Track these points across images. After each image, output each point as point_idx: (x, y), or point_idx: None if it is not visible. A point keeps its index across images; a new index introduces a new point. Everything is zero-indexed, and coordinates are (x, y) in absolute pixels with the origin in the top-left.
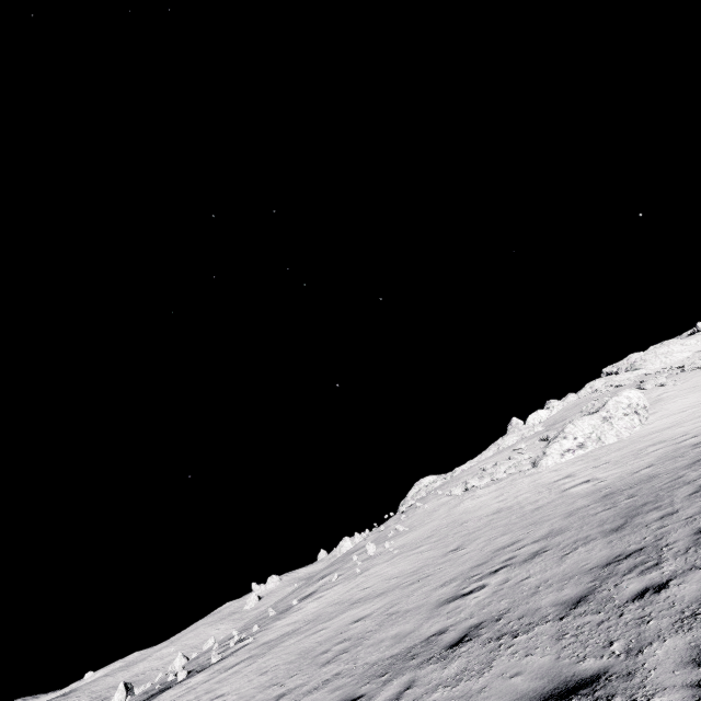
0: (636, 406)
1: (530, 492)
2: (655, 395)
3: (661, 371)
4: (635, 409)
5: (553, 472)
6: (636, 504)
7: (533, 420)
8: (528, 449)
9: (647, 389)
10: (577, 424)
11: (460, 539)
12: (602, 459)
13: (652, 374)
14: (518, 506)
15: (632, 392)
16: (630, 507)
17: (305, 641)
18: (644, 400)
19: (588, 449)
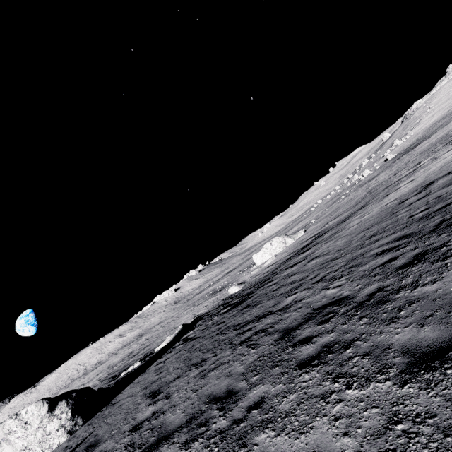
0: None
1: None
2: None
3: None
4: None
5: None
6: None
7: None
8: None
9: None
10: None
11: None
12: None
13: None
14: None
15: None
16: None
17: (442, 110)
18: None
19: None
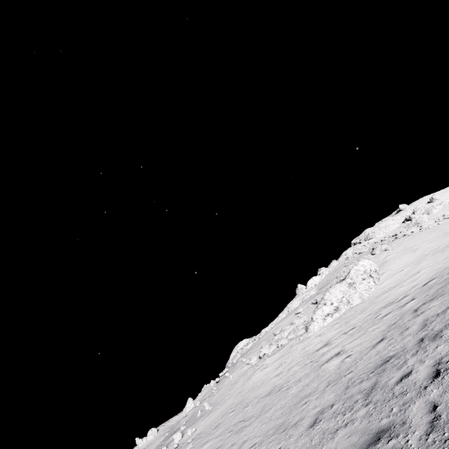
0: (370, 271)
1: (299, 364)
2: (382, 259)
3: (383, 240)
4: (370, 273)
5: (318, 337)
6: (370, 428)
7: (311, 284)
8: (304, 312)
9: (377, 254)
10: (332, 291)
11: (233, 438)
12: (351, 323)
13: (378, 242)
14: (286, 386)
15: (365, 261)
16: (364, 434)
17: None
18: (374, 265)
19: (342, 311)
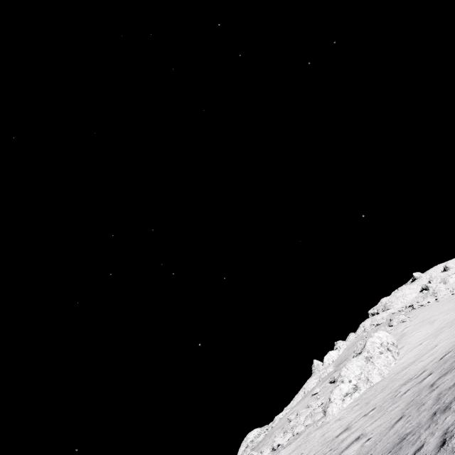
0: (387, 344)
1: (317, 453)
2: (400, 331)
3: (400, 310)
4: (387, 346)
5: (337, 422)
6: None
7: (328, 360)
8: (322, 393)
9: (395, 325)
10: (349, 366)
11: None
12: (371, 403)
13: (396, 312)
14: None
15: (380, 332)
16: None
17: None
18: (391, 338)
19: (362, 390)
